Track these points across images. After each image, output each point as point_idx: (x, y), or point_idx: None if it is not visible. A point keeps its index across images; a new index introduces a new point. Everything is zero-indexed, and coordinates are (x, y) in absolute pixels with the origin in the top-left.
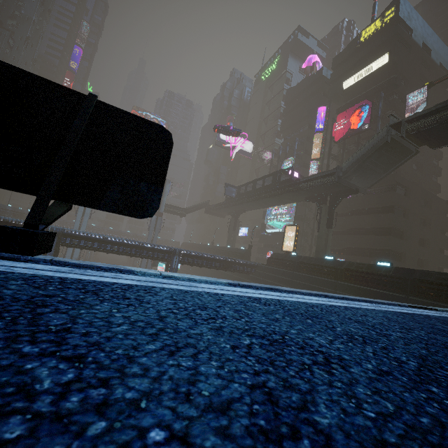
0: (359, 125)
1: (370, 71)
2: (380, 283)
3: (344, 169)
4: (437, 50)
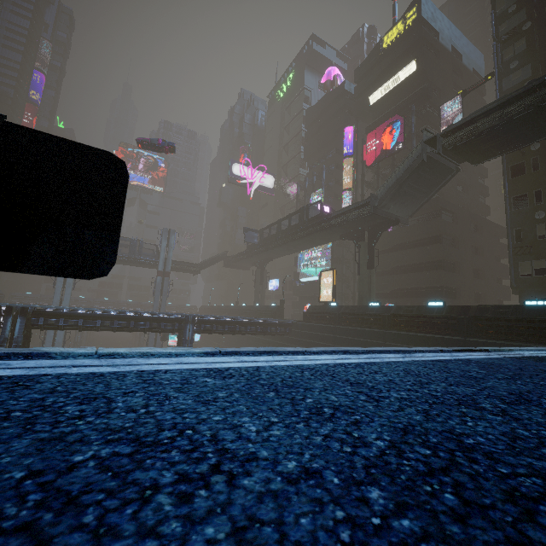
0: (392, 145)
1: (398, 81)
2: (433, 326)
3: (380, 197)
4: (468, 54)
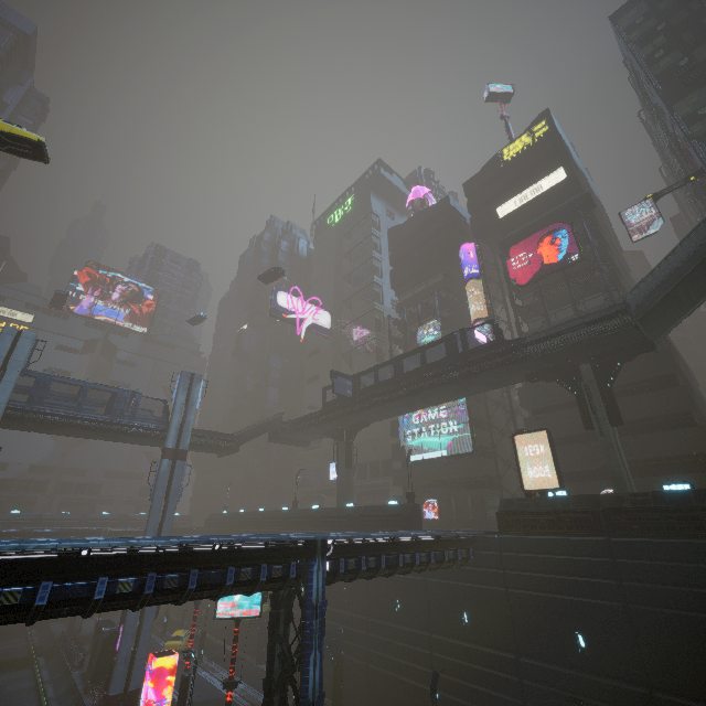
0: (560, 257)
1: (540, 190)
2: None
3: (634, 303)
4: (589, 181)
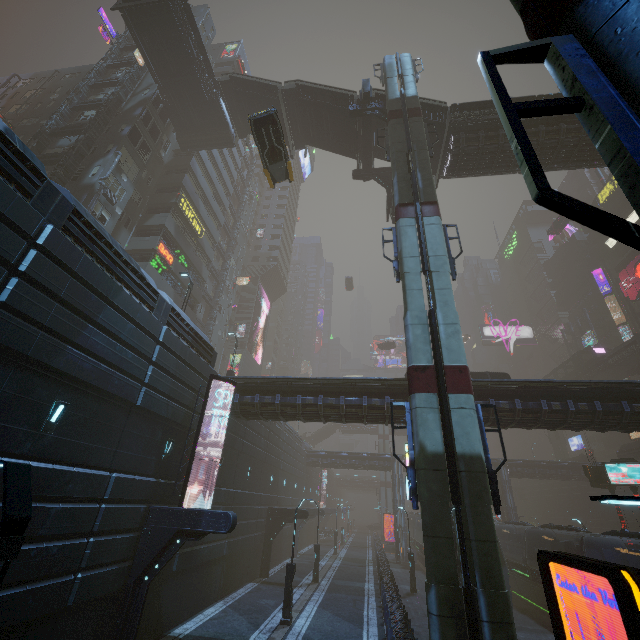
0: None
1: None
2: None
3: None
4: None
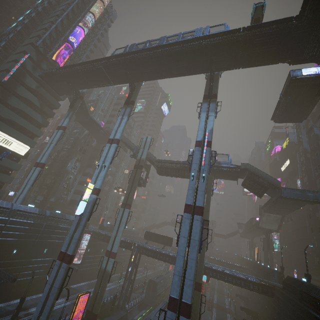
0: None
1: (286, 165)
2: (261, 273)
3: (259, 222)
4: None
